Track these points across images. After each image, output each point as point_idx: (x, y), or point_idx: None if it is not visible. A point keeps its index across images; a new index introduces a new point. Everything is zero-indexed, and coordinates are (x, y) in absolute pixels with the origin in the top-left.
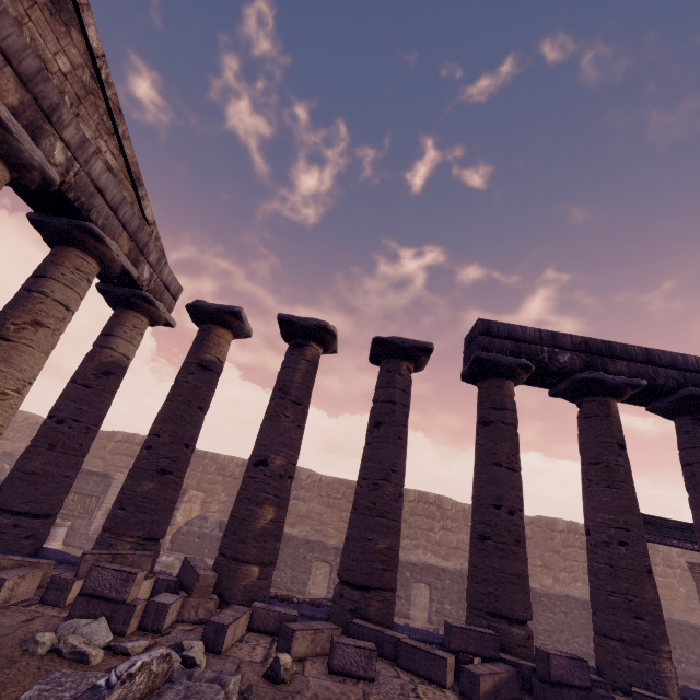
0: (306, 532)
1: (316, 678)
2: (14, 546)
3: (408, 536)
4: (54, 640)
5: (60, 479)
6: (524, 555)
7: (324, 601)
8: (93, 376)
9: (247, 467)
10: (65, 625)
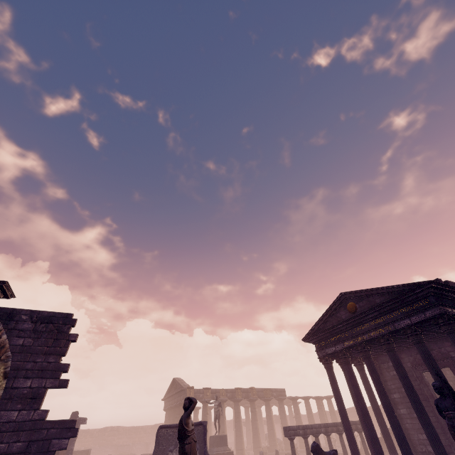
0: None
1: None
2: None
3: None
4: None
5: None
6: None
7: None
8: None
9: None
10: None
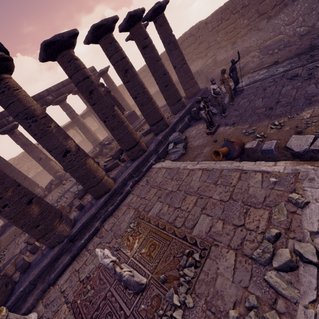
0: None
1: None
2: None
3: None
4: None
5: None
6: None
7: None
8: None
9: None
10: None
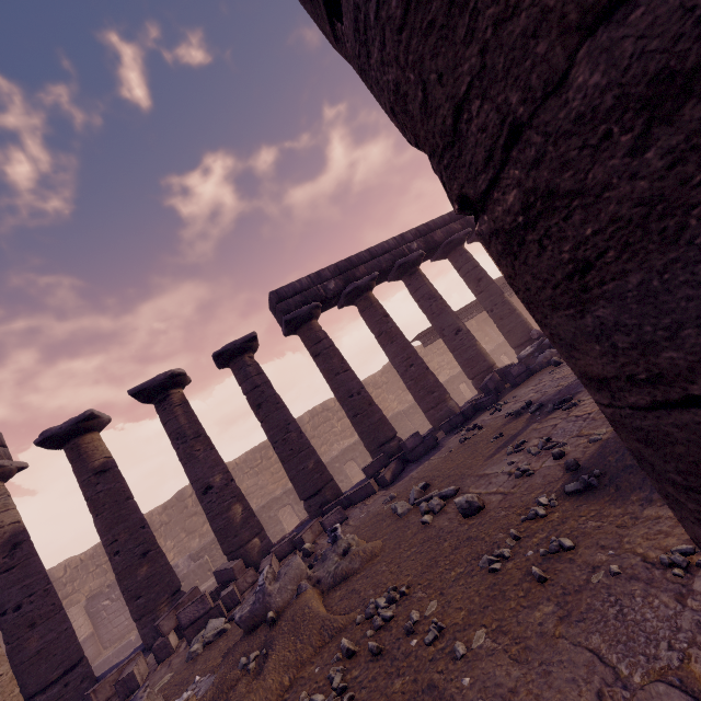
0: (256, 503)
1: (325, 540)
2: (79, 694)
3: (322, 444)
4: (200, 644)
5: (64, 635)
6: (377, 408)
7: (303, 520)
8: (7, 559)
9: (200, 500)
10: (193, 644)
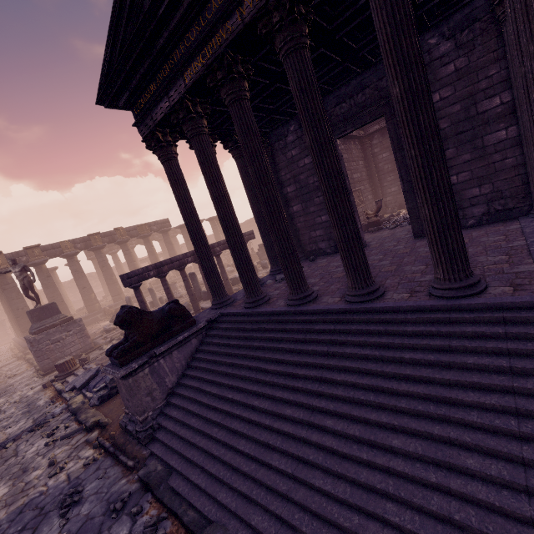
0: None
1: None
2: None
3: None
4: None
5: None
6: None
7: None
8: None
9: None
10: None
